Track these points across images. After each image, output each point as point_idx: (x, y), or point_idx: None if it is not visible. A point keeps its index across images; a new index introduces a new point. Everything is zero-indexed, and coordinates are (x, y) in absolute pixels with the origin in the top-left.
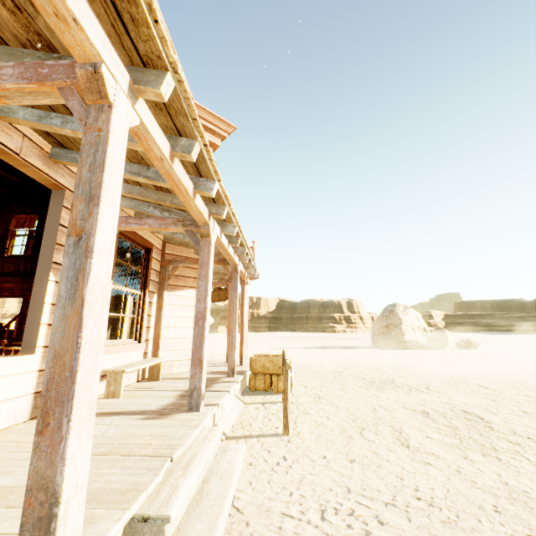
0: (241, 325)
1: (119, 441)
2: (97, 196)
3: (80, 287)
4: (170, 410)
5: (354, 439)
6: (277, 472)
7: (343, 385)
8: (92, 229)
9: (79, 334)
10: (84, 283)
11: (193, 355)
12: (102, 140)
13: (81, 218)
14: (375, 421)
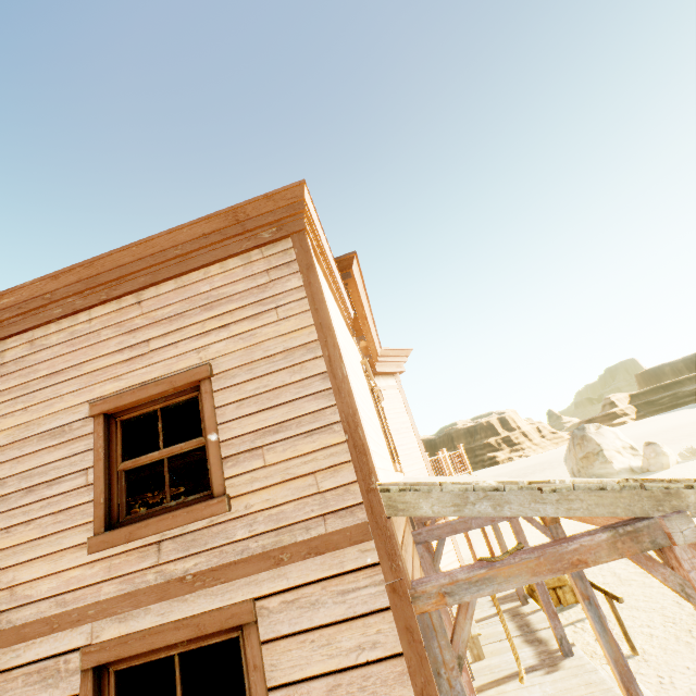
0: (485, 537)
1: (569, 695)
2: (583, 576)
3: (605, 625)
4: (550, 660)
5: (693, 644)
6: (668, 689)
7: (618, 576)
8: (592, 593)
9: (618, 648)
10: (605, 622)
11: (547, 610)
12: None
13: (583, 589)
14: (692, 619)
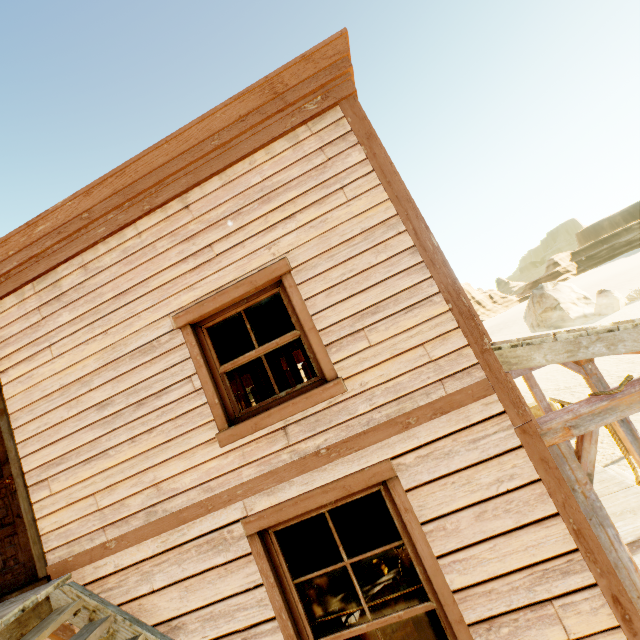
0: None
1: None
2: None
3: (636, 435)
4: None
5: None
6: None
7: None
8: None
9: None
10: (636, 433)
11: None
12: (600, 378)
13: None
14: None
